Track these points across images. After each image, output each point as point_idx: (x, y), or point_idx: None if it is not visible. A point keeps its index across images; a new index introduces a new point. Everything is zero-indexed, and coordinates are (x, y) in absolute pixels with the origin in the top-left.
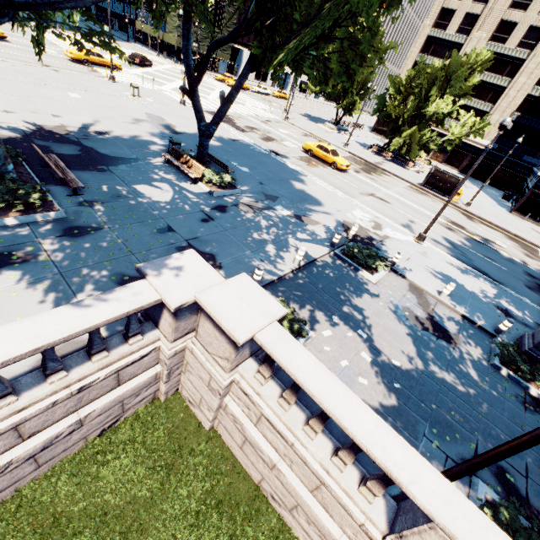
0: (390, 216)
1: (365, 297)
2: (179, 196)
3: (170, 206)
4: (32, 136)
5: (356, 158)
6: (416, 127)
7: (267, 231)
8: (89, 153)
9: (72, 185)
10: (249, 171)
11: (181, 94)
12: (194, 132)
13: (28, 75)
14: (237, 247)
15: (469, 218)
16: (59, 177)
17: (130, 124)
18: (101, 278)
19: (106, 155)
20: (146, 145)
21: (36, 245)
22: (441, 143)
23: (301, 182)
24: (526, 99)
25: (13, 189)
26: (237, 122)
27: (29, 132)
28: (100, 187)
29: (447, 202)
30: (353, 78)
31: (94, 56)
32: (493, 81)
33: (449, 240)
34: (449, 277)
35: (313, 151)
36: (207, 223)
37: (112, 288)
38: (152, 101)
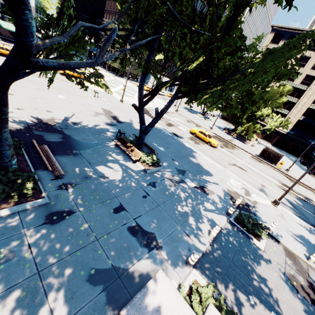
0: (250, 182)
1: (263, 267)
2: (125, 174)
3: (120, 184)
4: (32, 127)
5: (218, 136)
6: (252, 122)
7: (184, 204)
8: (67, 140)
9: (56, 173)
10: (164, 150)
11: (120, 95)
12: (129, 121)
13: (35, 83)
14: (169, 223)
15: (291, 180)
16: (48, 170)
17: (93, 116)
18: (72, 274)
19: (78, 141)
20: (103, 132)
21: (22, 237)
22: (262, 129)
23: (195, 157)
24: (307, 109)
25: (13, 179)
26: (151, 113)
27: (30, 124)
28: (74, 170)
29: (295, 183)
30: (244, 110)
31: (74, 73)
32: (288, 99)
33: (289, 201)
34: (304, 238)
35: (196, 134)
36: (146, 199)
37: (81, 288)
38: (105, 100)
